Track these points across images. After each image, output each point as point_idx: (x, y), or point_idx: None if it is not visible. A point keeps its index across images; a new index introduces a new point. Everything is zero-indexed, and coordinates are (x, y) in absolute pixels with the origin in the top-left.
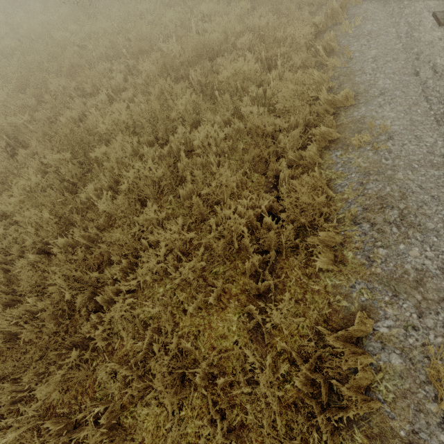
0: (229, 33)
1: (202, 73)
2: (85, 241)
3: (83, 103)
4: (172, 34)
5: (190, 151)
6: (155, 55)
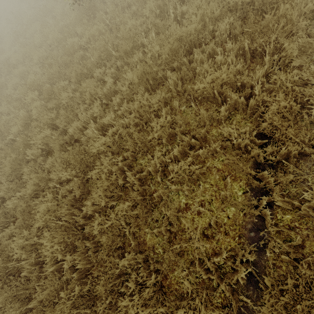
0: (207, 21)
1: (179, 75)
2: (84, 260)
3: (86, 107)
4: (152, 26)
5: (166, 166)
6: (137, 55)
